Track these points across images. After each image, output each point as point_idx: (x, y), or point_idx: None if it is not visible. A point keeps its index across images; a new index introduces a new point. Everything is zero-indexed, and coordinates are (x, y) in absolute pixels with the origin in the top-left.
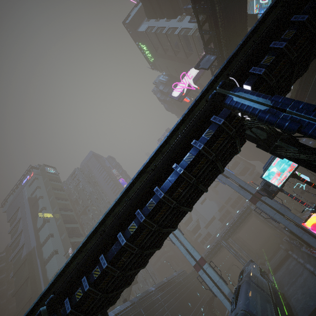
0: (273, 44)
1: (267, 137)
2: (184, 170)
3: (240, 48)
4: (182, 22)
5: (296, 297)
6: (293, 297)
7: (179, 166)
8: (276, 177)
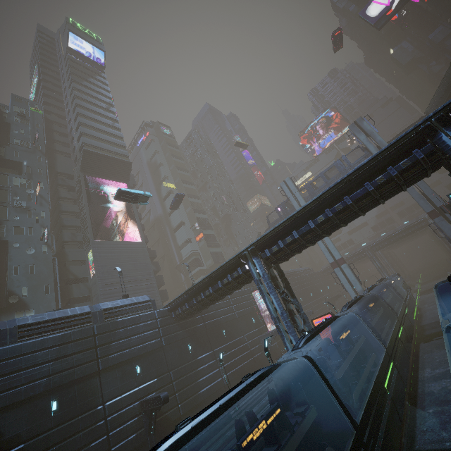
0: None
1: None
2: (373, 188)
3: None
4: None
5: (432, 312)
6: (429, 311)
7: (370, 184)
8: None
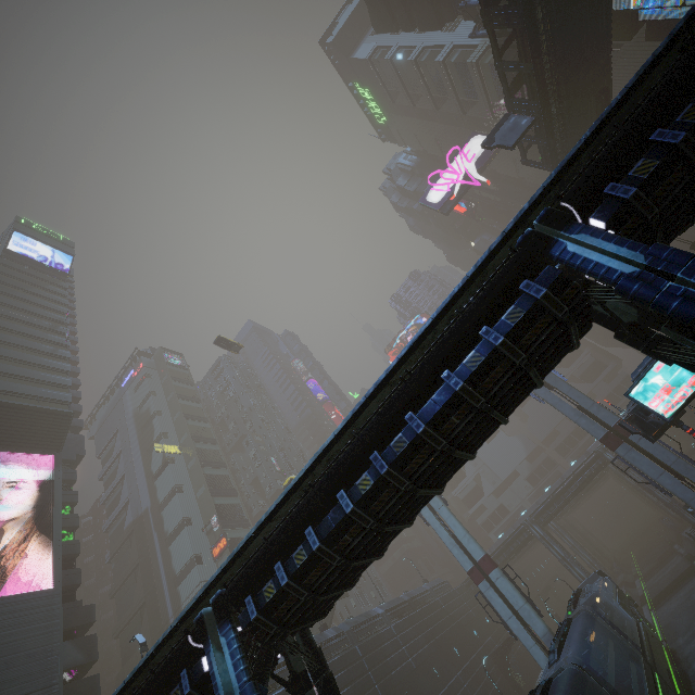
0: (658, 135)
1: (639, 318)
2: (464, 382)
3: (585, 143)
4: (454, 32)
5: None
6: None
7: (455, 375)
8: (661, 397)
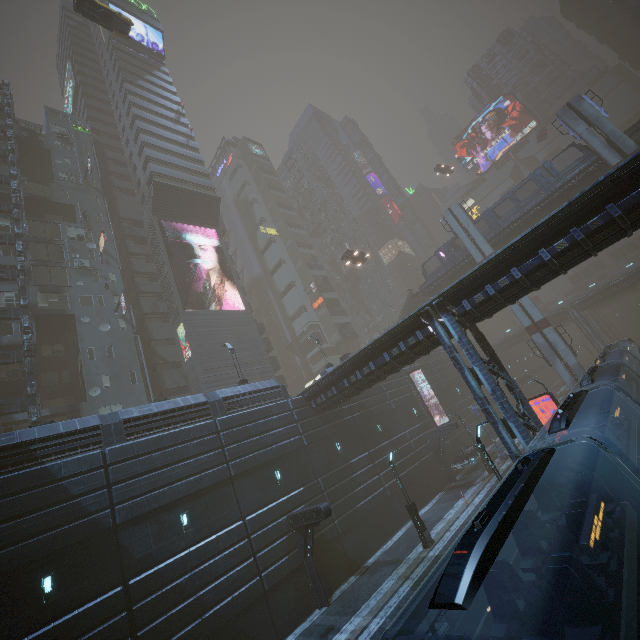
0: None
1: None
2: None
3: None
4: None
5: None
6: None
7: None
8: None
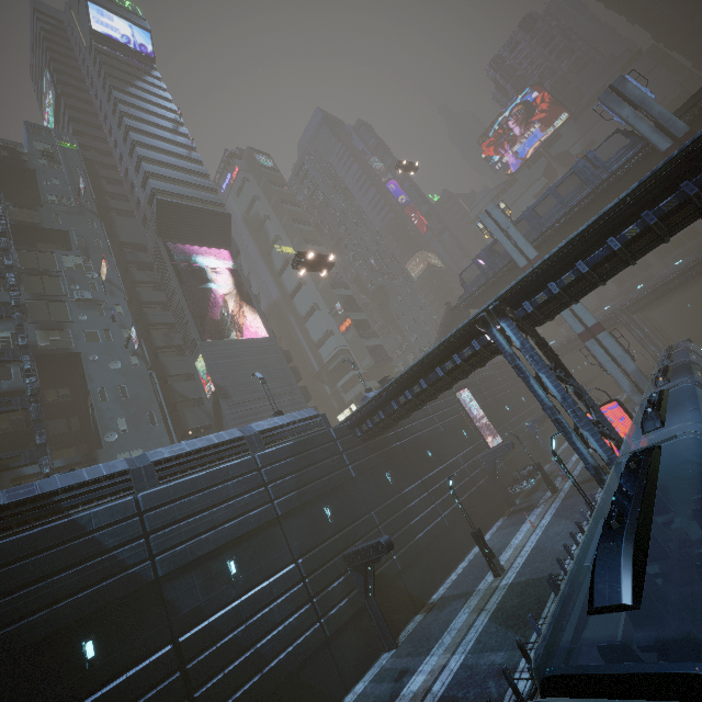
0: None
1: None
2: None
3: None
4: None
5: None
6: None
7: None
8: None
